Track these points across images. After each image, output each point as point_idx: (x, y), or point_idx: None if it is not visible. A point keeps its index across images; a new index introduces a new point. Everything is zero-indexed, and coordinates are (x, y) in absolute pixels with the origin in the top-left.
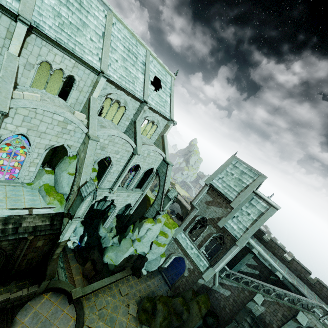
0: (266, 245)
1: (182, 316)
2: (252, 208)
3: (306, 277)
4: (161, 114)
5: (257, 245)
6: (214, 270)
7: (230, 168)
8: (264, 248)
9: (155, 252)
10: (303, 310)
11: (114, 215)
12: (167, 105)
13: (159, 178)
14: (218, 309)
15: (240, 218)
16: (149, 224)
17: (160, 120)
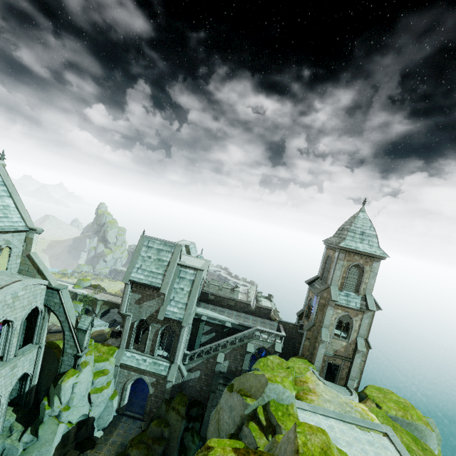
0: (214, 303)
1: (163, 436)
2: (183, 281)
3: (249, 309)
4: (6, 230)
5: (205, 309)
6: (177, 364)
7: (145, 252)
8: (213, 307)
9: (100, 403)
10: (249, 341)
11: (2, 409)
12: (11, 212)
13: (54, 314)
14: (197, 394)
15: (176, 298)
16: (72, 379)
17: (10, 238)
